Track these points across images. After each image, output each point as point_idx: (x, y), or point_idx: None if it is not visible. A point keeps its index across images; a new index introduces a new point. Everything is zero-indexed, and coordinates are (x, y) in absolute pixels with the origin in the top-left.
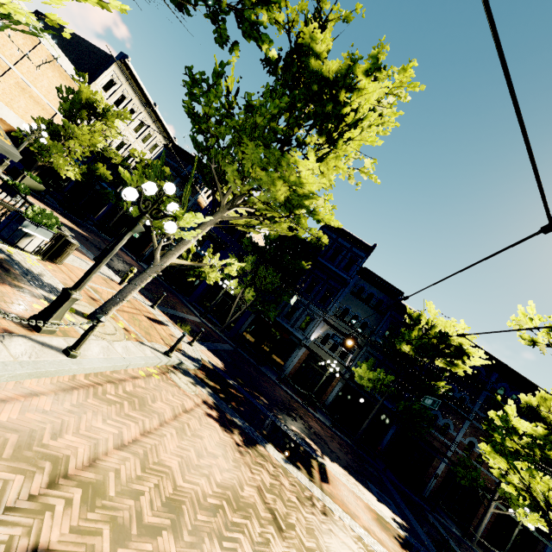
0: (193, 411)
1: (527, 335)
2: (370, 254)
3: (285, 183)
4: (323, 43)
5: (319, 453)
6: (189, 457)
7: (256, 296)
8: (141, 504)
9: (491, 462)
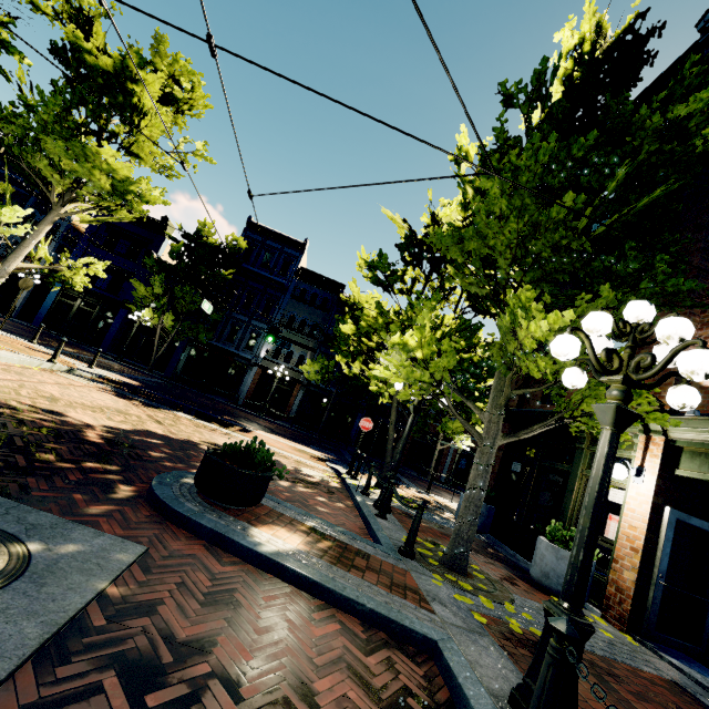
0: (83, 387)
1: (366, 274)
2: (304, 251)
3: (101, 172)
4: (99, 36)
5: (253, 428)
6: (71, 395)
7: (181, 322)
8: (20, 392)
9: (343, 366)
